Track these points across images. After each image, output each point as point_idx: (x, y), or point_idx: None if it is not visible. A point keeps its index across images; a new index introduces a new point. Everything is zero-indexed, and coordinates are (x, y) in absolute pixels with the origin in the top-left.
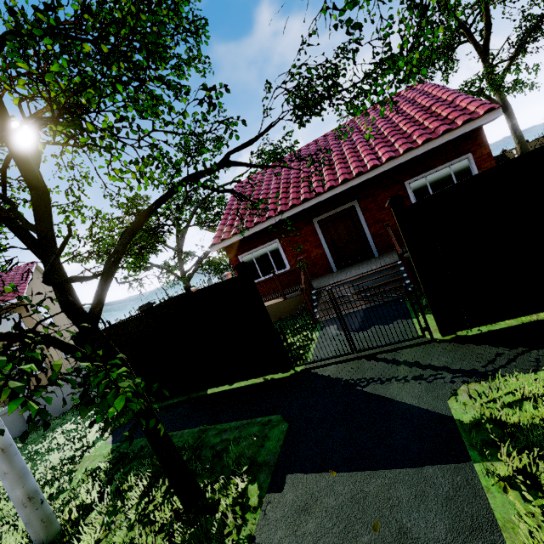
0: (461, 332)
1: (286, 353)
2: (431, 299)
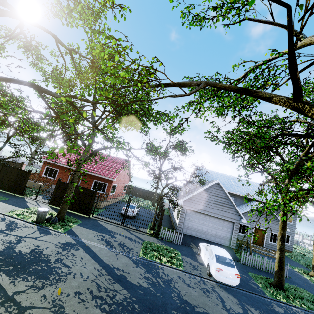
0: (53, 206)
1: (24, 192)
2: (52, 197)
